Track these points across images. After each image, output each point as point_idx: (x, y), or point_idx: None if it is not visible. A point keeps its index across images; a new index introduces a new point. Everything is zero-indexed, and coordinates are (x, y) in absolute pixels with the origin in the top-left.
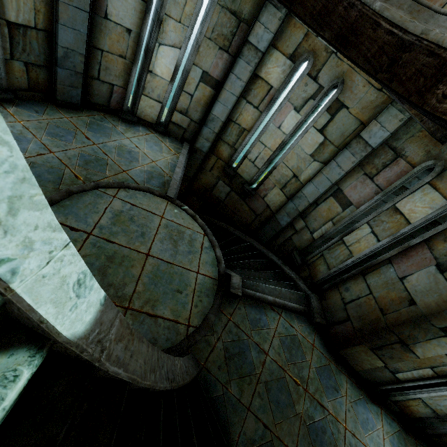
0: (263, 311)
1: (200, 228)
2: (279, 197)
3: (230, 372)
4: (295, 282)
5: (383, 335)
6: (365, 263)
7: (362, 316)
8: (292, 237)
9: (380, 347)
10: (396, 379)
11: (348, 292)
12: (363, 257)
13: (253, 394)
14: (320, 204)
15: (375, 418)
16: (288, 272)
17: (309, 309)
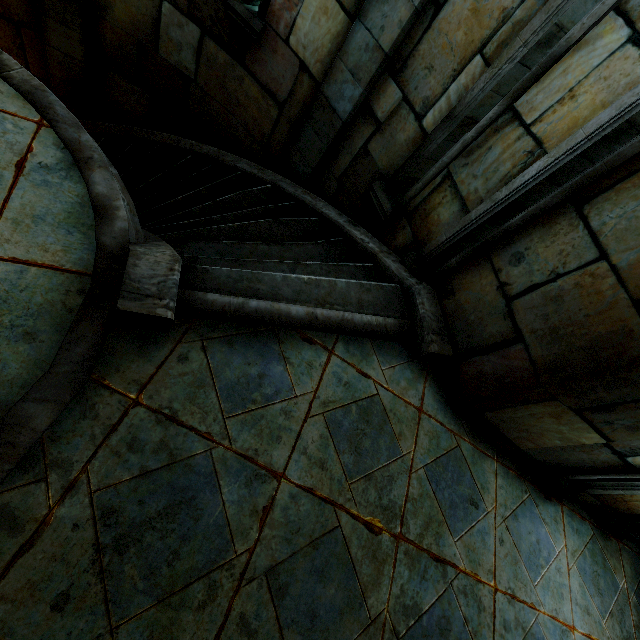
0: (275, 350)
1: (23, 99)
2: (328, 21)
3: (116, 598)
4: (376, 261)
5: (633, 379)
6: (579, 172)
7: (562, 329)
8: (369, 145)
9: (607, 406)
10: (623, 465)
11: (520, 267)
12: (584, 145)
13: (217, 634)
14: (446, 3)
15: (552, 533)
16: (362, 240)
17: (410, 324)
